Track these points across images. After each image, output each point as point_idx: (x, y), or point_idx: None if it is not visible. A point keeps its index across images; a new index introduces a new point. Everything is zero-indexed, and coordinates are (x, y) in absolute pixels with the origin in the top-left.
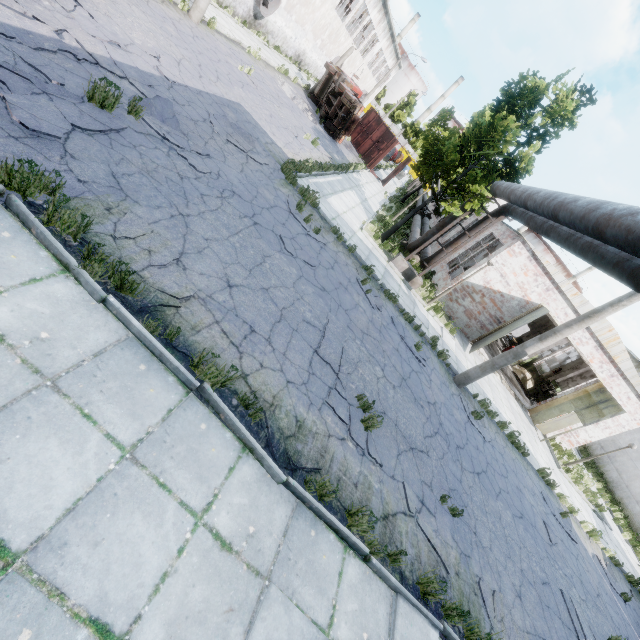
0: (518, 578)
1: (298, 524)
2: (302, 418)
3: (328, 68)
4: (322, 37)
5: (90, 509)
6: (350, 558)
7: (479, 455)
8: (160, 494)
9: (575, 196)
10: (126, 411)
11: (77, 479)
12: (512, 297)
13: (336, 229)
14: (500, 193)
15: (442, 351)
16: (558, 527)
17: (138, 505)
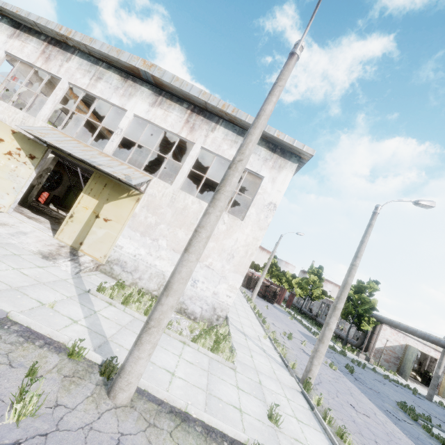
0: None
1: None
2: None
3: (249, 275)
4: None
5: None
6: None
7: None
8: None
9: (436, 338)
10: None
11: None
12: (395, 346)
13: (357, 360)
14: (386, 323)
15: (413, 389)
16: None
17: None
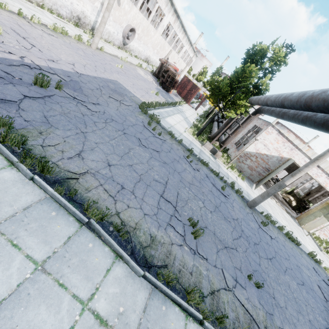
0: (308, 326)
1: (153, 303)
2: (154, 235)
3: (160, 61)
4: (157, 48)
5: (10, 305)
6: (190, 323)
7: (269, 247)
8: (59, 291)
9: (291, 92)
10: (41, 240)
11: (3, 286)
12: (272, 156)
13: (170, 132)
14: (253, 102)
15: (238, 189)
16: (328, 289)
17: (44, 300)
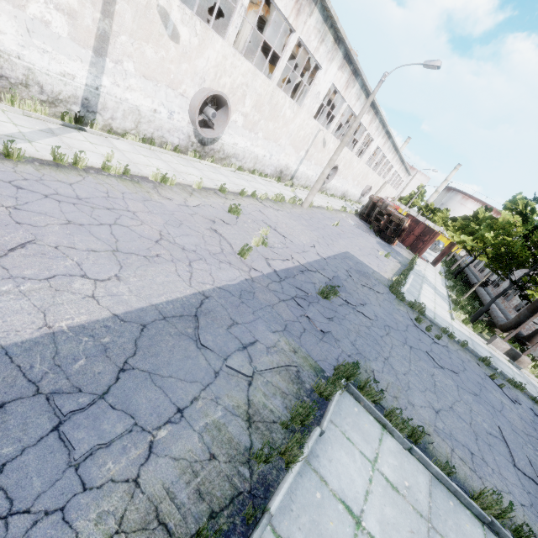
0: None
1: None
2: None
3: (372, 199)
4: (357, 179)
5: None
6: None
7: None
8: None
9: None
10: None
11: None
12: None
13: (446, 330)
14: None
15: None
16: None
17: None
